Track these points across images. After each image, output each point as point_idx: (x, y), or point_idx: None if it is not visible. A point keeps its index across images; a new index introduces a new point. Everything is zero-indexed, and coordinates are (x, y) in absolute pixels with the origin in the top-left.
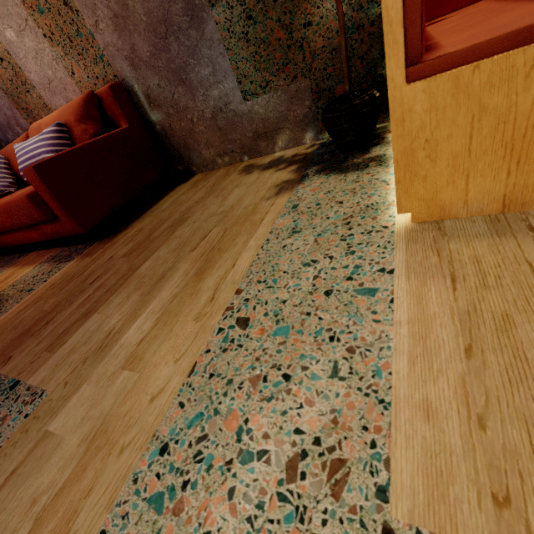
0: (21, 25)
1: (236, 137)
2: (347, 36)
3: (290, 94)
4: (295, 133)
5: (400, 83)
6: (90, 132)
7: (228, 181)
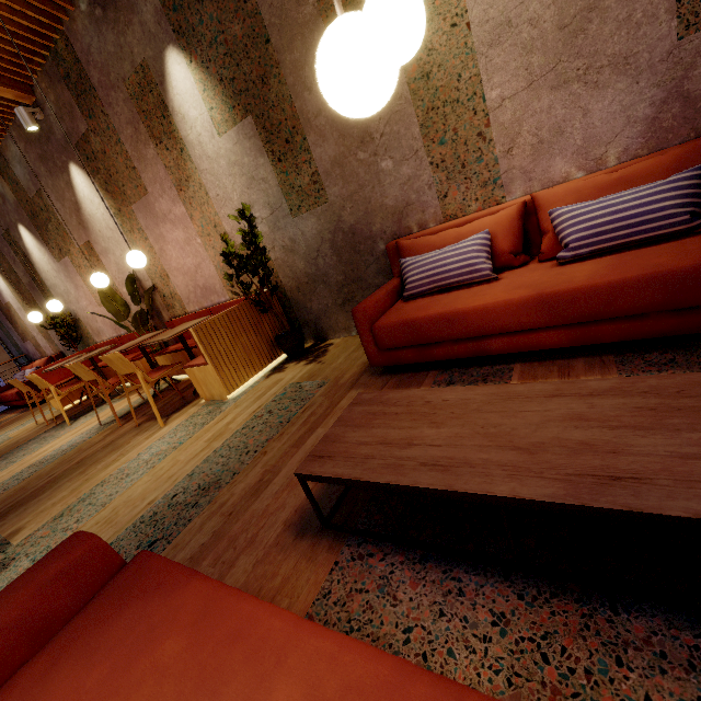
0: (38, 333)
1: None
2: None
3: None
4: None
5: None
6: None
7: None
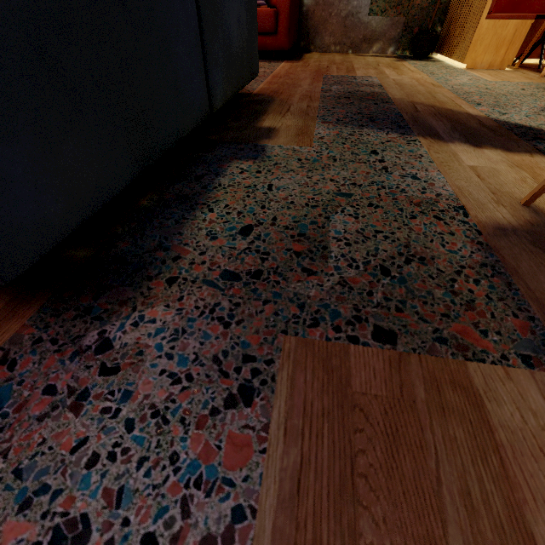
0: None
1: (352, 35)
2: (430, 5)
3: (393, 22)
4: (385, 46)
5: (484, 18)
6: None
7: (352, 56)
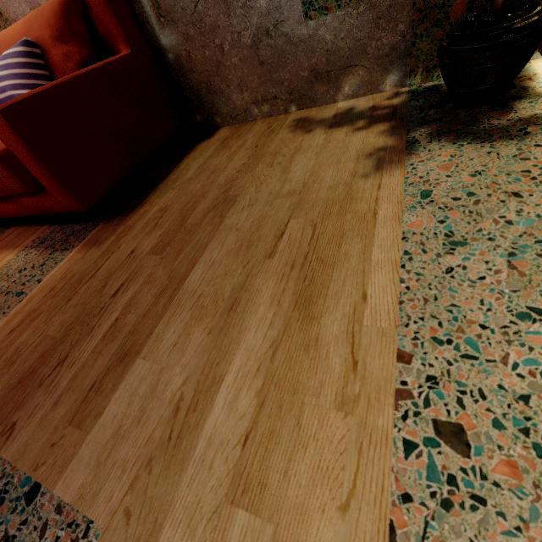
0: None
1: (284, 76)
2: None
3: (379, 11)
4: (372, 75)
5: None
6: (75, 58)
7: (278, 141)
